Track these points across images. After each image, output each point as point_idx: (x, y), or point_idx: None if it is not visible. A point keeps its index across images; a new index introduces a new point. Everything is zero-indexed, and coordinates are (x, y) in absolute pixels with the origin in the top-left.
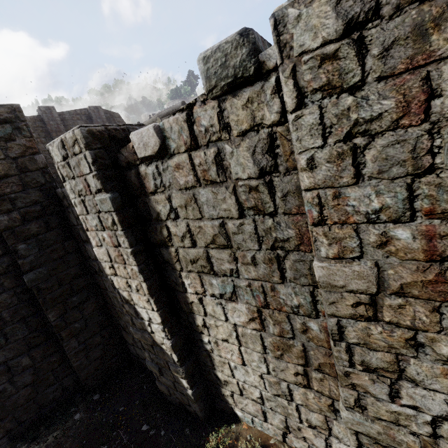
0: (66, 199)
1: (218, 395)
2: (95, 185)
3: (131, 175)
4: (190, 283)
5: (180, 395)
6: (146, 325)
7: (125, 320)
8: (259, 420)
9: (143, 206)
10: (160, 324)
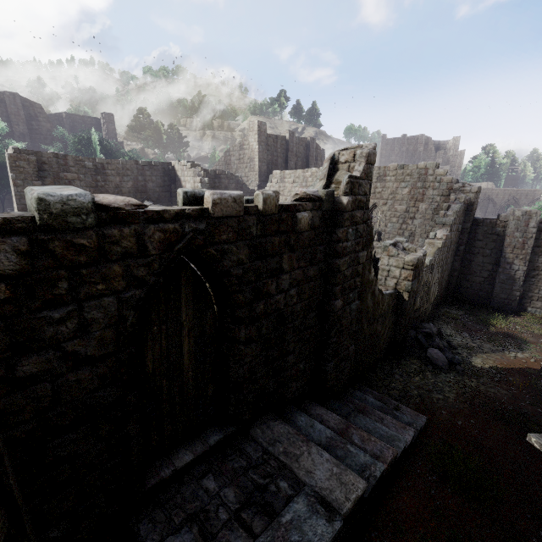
0: (483, 223)
1: (521, 303)
2: (533, 225)
3: (540, 225)
4: (541, 260)
5: (508, 301)
6: (513, 272)
7: (474, 275)
8: (540, 309)
9: (538, 234)
10: (524, 271)
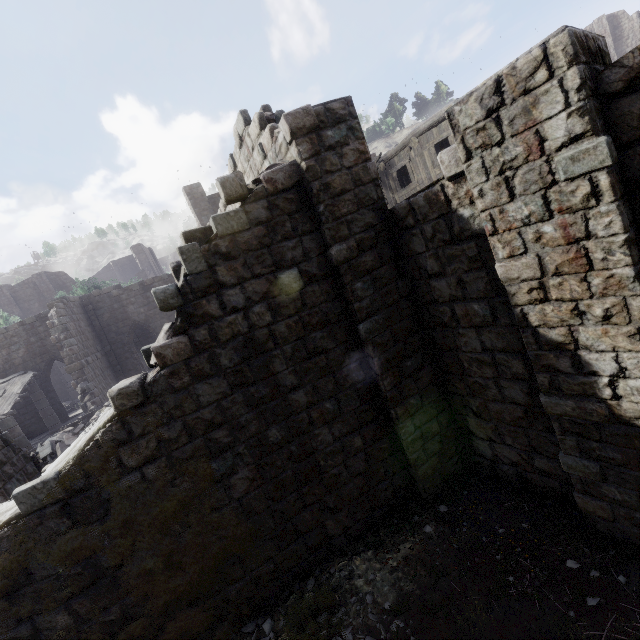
0: (413, 213)
1: None
2: (566, 132)
3: (633, 101)
4: None
5: None
6: (599, 386)
7: (487, 398)
8: None
9: None
10: None
